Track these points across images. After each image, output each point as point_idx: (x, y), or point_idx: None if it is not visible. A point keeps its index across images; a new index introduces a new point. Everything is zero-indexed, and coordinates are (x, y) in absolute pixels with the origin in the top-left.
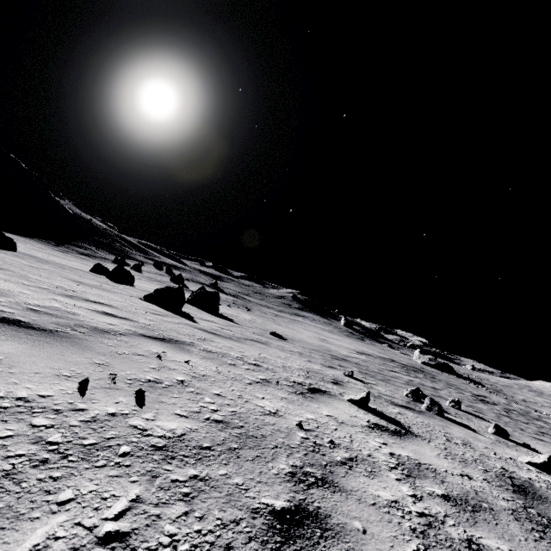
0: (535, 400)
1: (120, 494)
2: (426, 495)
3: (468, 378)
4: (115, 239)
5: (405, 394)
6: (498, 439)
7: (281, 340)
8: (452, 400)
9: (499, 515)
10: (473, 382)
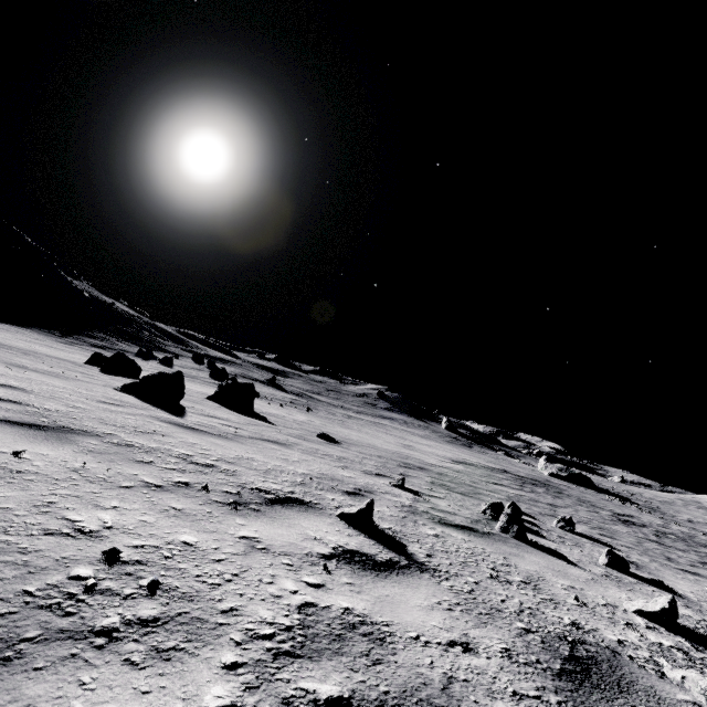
0: (706, 520)
1: None
2: (271, 705)
3: (613, 493)
4: (144, 328)
5: (482, 510)
6: (610, 573)
7: (330, 443)
8: (561, 519)
9: None
10: (619, 498)
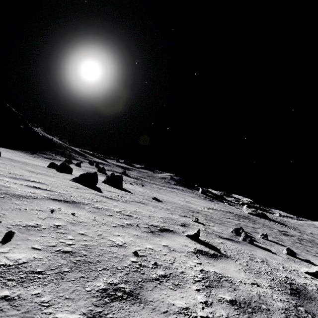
0: None
1: None
2: (216, 301)
3: (277, 221)
4: (66, 149)
5: (231, 231)
6: (289, 257)
7: (158, 202)
8: (262, 234)
9: (273, 314)
10: (279, 223)
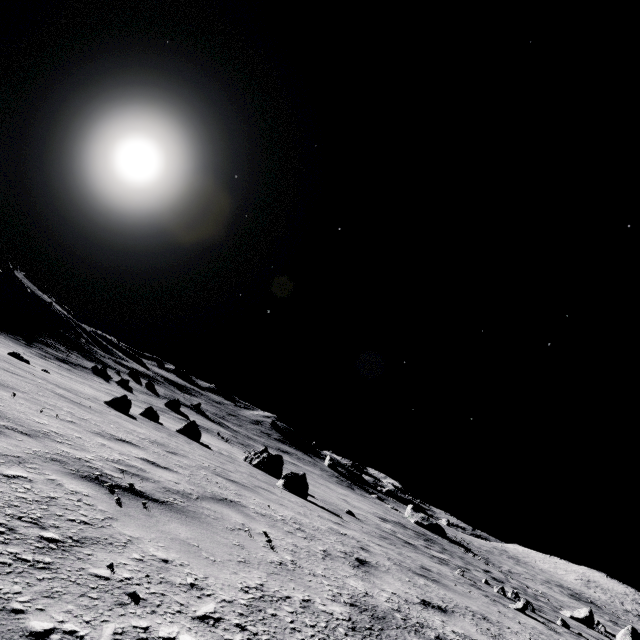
0: (518, 571)
1: None
2: None
3: (458, 542)
4: (79, 332)
5: (497, 591)
6: (568, 630)
7: (363, 522)
8: (512, 592)
9: None
10: (464, 548)
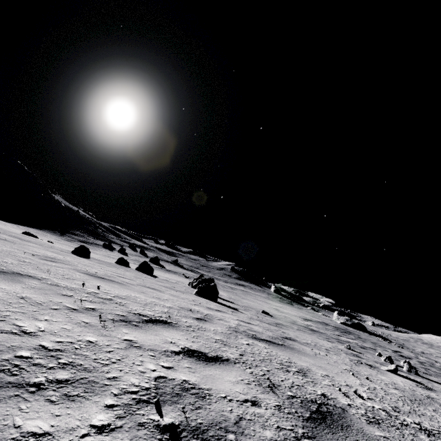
0: (430, 352)
1: (434, 414)
2: None
3: (377, 334)
4: (97, 226)
5: (384, 360)
6: None
7: (273, 317)
8: (404, 361)
9: None
10: (382, 338)
